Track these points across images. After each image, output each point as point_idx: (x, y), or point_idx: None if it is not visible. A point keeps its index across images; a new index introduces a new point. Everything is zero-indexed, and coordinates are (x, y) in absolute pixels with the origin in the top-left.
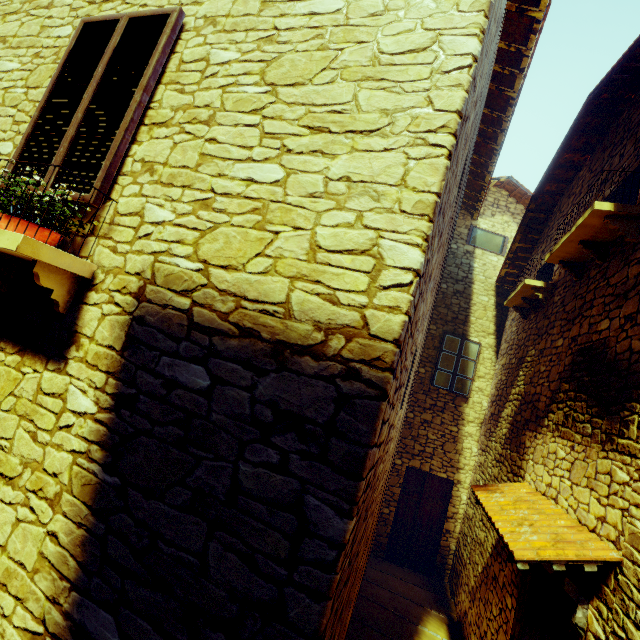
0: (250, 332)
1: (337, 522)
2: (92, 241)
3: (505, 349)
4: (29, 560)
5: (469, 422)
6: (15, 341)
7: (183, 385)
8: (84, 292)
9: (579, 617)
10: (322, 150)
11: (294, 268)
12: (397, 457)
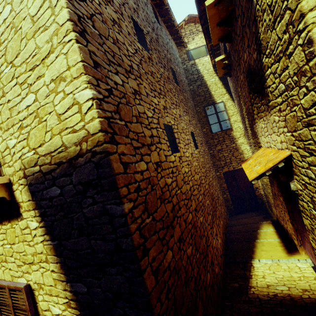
0: (60, 163)
1: (118, 208)
2: (2, 168)
3: (234, 96)
4: (52, 283)
5: (238, 138)
6: (6, 219)
7: (54, 197)
8: (11, 188)
9: (292, 187)
10: (39, 75)
11: (58, 129)
12: (216, 172)
